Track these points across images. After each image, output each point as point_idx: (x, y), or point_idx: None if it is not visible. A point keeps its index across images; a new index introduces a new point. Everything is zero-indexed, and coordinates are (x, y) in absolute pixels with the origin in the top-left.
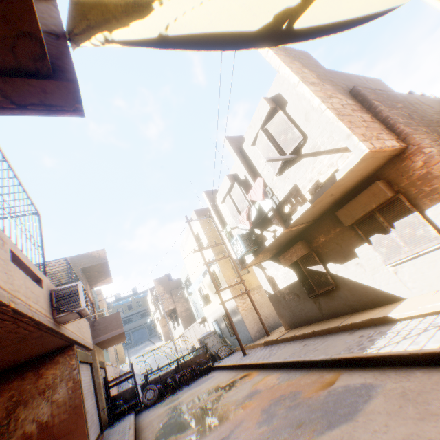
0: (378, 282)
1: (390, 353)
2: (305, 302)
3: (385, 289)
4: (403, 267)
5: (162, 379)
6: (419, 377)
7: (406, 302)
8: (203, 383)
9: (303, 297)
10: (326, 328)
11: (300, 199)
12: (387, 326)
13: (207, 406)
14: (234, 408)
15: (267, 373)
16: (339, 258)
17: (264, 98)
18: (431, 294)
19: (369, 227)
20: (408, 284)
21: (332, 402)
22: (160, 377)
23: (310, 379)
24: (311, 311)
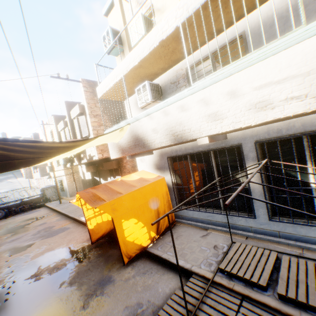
0: None
1: (82, 220)
2: None
3: None
4: None
5: (10, 207)
6: (78, 228)
7: None
8: (32, 214)
9: (92, 186)
10: None
11: (86, 155)
12: None
13: (24, 226)
14: (31, 229)
15: (57, 216)
16: (104, 178)
17: (78, 105)
18: None
19: (111, 173)
20: None
21: (56, 232)
22: (8, 207)
23: (63, 222)
24: None
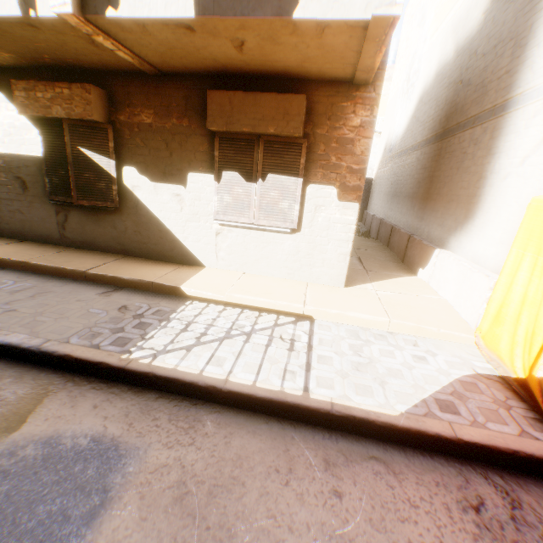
0: (188, 234)
1: (176, 375)
2: (36, 204)
3: (190, 246)
4: (232, 233)
5: None
6: (213, 437)
7: (208, 273)
8: None
9: (37, 193)
10: (59, 268)
11: None
12: (172, 302)
13: None
14: None
15: None
16: (154, 170)
17: None
18: (239, 276)
19: (236, 156)
20: (221, 254)
21: None
22: None
23: None
24: (40, 222)
